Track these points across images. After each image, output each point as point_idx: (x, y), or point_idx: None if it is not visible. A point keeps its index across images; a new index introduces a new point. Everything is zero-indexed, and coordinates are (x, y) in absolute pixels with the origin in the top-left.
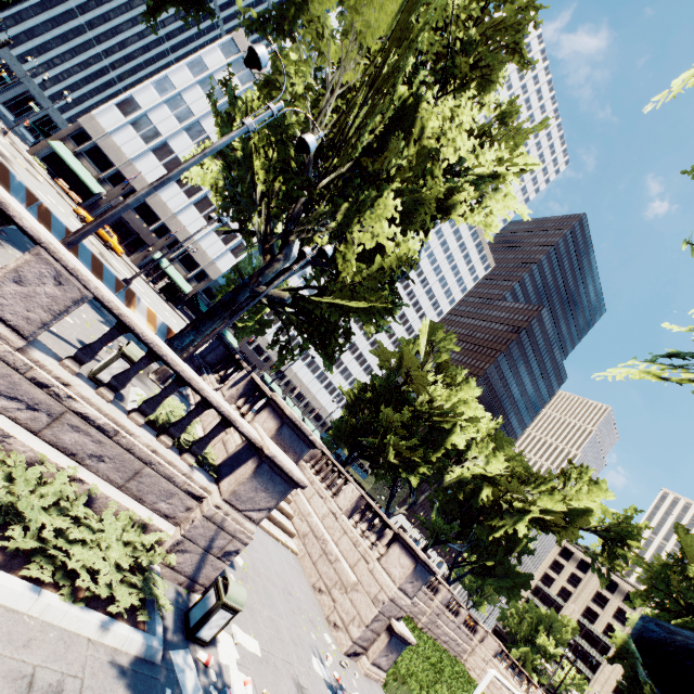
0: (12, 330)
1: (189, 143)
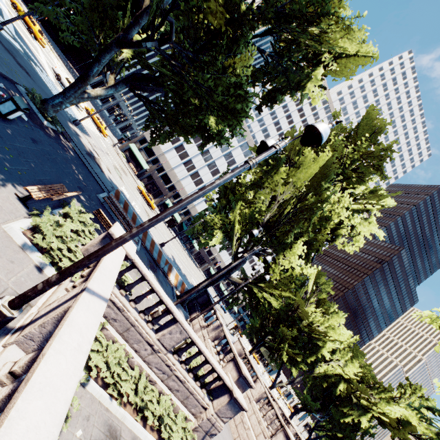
0: (164, 348)
1: (193, 144)
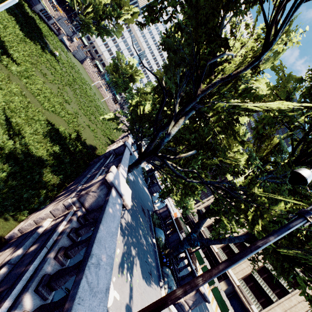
0: None
1: None
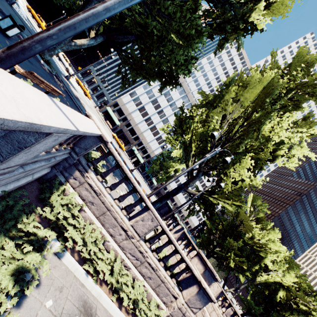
0: (137, 234)
1: (151, 106)
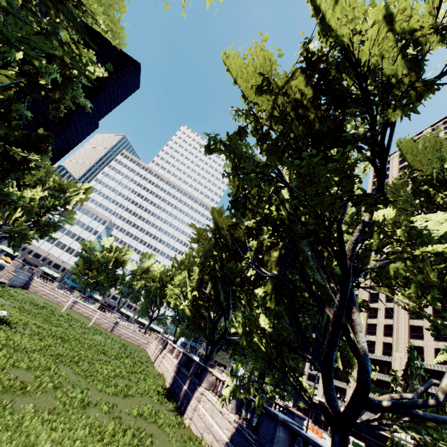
0: None
1: None
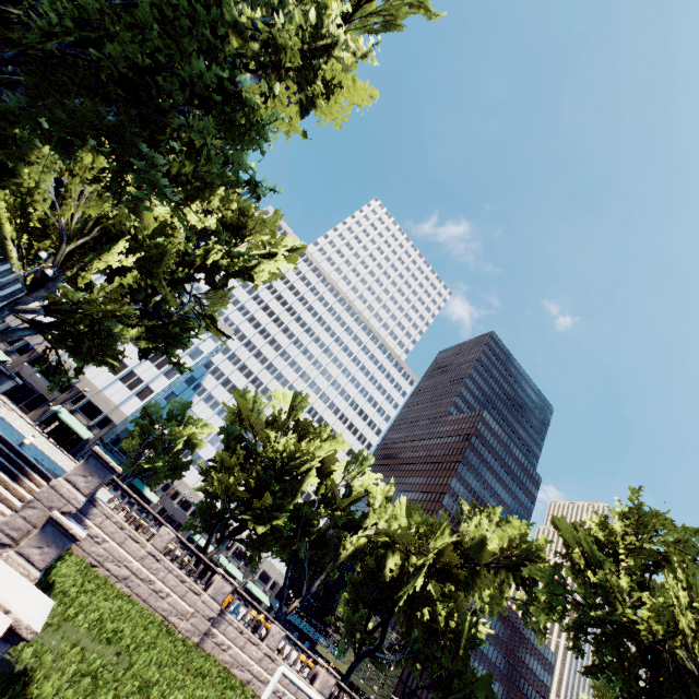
0: None
1: None
